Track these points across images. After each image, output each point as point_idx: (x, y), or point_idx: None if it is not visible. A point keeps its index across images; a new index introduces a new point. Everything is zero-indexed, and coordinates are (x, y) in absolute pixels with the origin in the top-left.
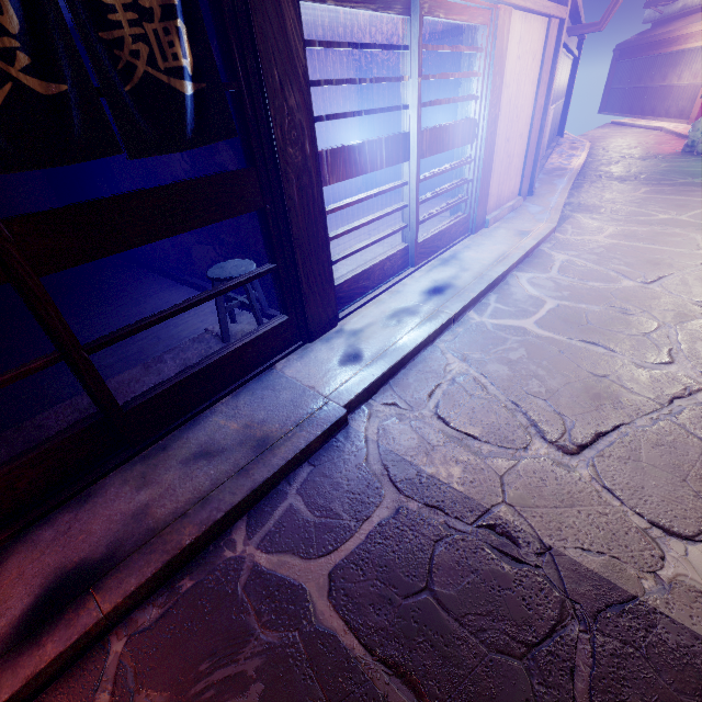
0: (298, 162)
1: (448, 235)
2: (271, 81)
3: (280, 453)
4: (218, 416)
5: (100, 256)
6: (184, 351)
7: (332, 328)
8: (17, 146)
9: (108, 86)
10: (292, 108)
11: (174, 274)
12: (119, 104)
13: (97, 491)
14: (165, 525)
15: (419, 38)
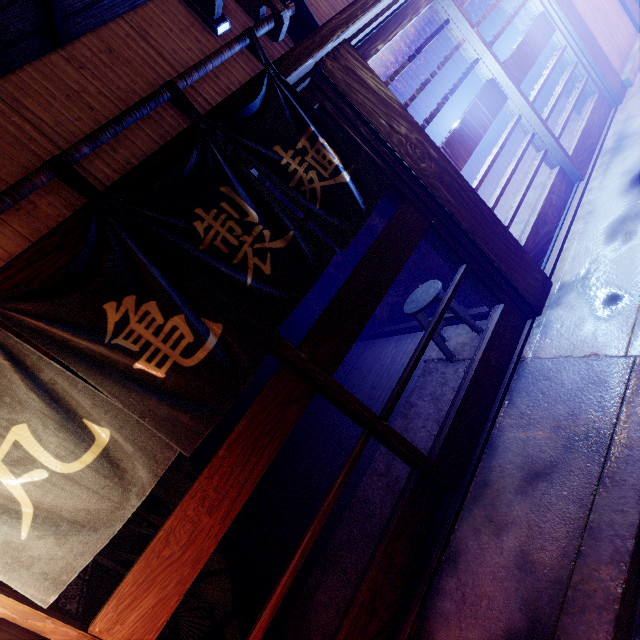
0: (434, 170)
1: (592, 127)
2: (383, 130)
3: (633, 443)
4: (510, 431)
5: (354, 338)
6: (421, 388)
7: (549, 289)
8: (288, 290)
9: (308, 214)
10: (405, 135)
11: (362, 336)
12: (319, 221)
13: (457, 549)
14: (567, 573)
15: (454, 4)
